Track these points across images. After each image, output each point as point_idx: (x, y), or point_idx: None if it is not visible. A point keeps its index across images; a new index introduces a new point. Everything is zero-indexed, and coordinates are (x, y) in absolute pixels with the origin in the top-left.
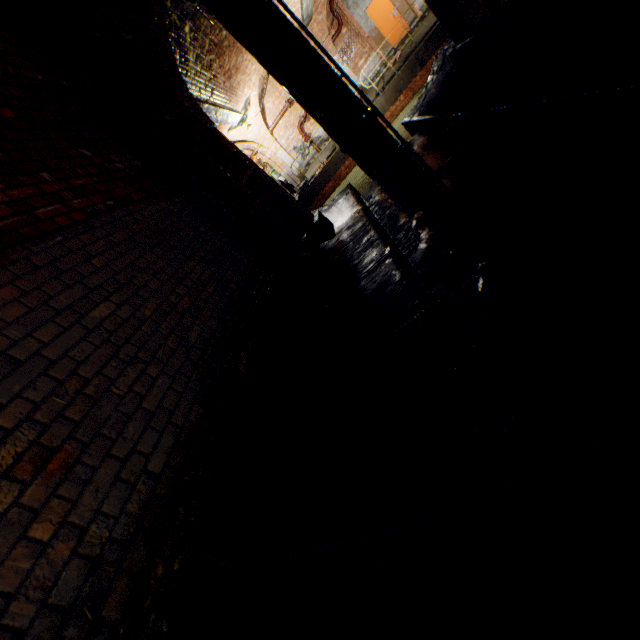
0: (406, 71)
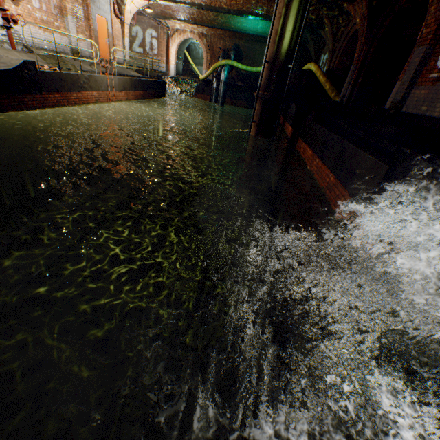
0: (130, 82)
